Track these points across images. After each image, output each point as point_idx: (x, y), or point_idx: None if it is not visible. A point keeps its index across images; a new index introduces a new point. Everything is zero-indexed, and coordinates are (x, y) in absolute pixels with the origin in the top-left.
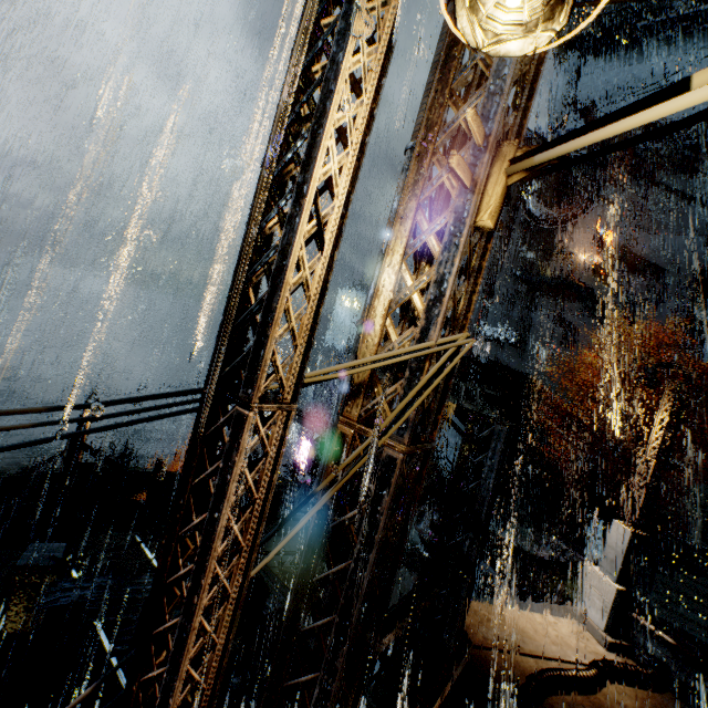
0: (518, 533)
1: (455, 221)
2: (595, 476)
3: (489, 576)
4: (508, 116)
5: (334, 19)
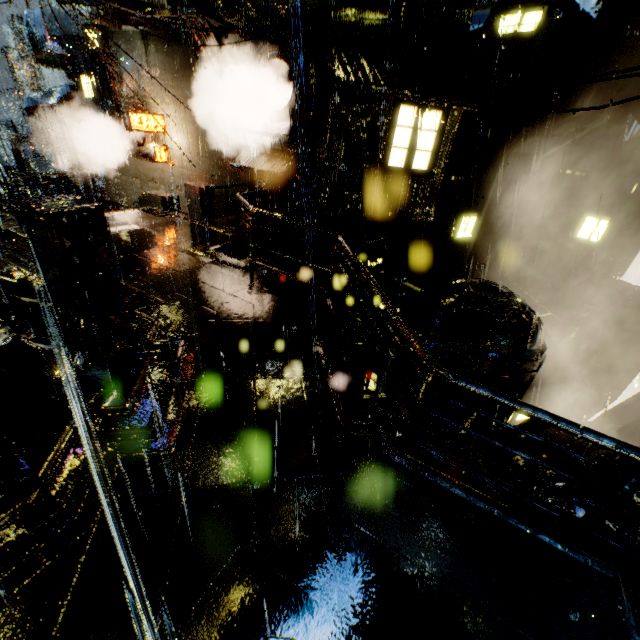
0: None
1: (27, 65)
2: None
3: None
4: (27, 46)
5: (7, 58)
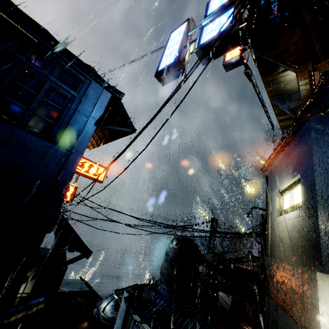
0: None
1: None
2: None
3: None
4: None
5: None
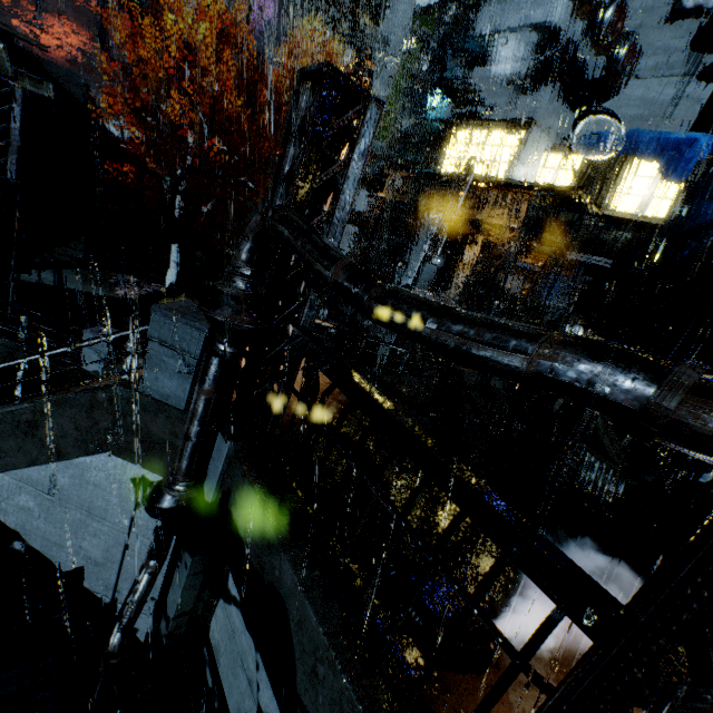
0: (82, 279)
1: None
2: (173, 196)
3: (124, 339)
4: None
5: None
